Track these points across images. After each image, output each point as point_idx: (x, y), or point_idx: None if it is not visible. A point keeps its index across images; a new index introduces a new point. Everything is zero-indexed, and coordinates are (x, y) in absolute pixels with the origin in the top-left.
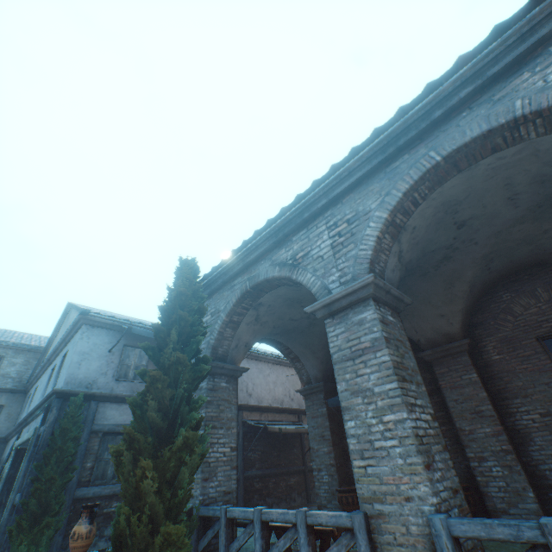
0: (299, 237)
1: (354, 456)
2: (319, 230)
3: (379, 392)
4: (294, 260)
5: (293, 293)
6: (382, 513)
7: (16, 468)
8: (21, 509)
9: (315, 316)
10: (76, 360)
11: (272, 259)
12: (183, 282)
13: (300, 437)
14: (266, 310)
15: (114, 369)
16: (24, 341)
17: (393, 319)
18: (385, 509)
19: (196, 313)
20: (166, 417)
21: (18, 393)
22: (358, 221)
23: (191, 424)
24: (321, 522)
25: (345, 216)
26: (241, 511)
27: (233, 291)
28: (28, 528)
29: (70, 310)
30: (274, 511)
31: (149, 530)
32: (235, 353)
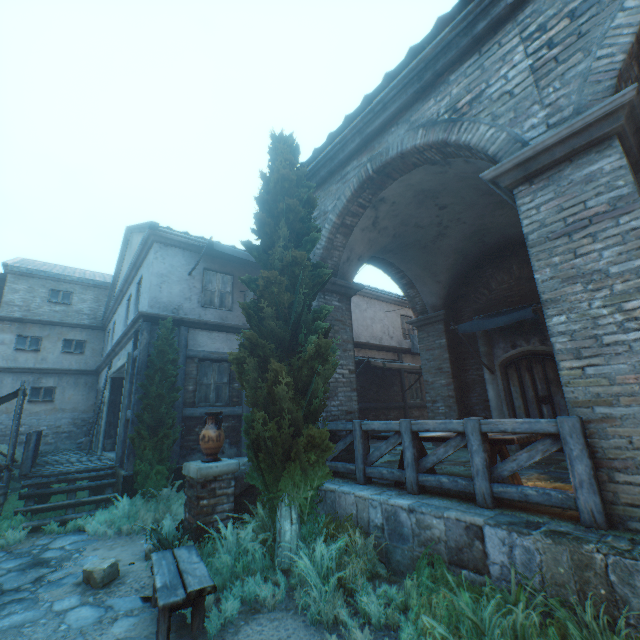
0: (463, 73)
1: (561, 357)
2: (505, 49)
3: (618, 272)
4: (453, 111)
5: (431, 181)
6: (609, 417)
7: (116, 395)
8: (136, 422)
9: (448, 223)
10: (155, 283)
11: (411, 120)
12: (282, 164)
13: (400, 376)
14: (387, 210)
15: (197, 295)
16: (88, 277)
17: (634, 178)
18: (614, 412)
19: (304, 206)
20: (285, 328)
21: (97, 330)
22: (596, 6)
23: (319, 333)
24: (504, 429)
25: (565, 6)
26: (381, 423)
27: (345, 183)
28: (148, 437)
29: (130, 238)
30: (430, 422)
31: (291, 432)
32: (347, 268)
